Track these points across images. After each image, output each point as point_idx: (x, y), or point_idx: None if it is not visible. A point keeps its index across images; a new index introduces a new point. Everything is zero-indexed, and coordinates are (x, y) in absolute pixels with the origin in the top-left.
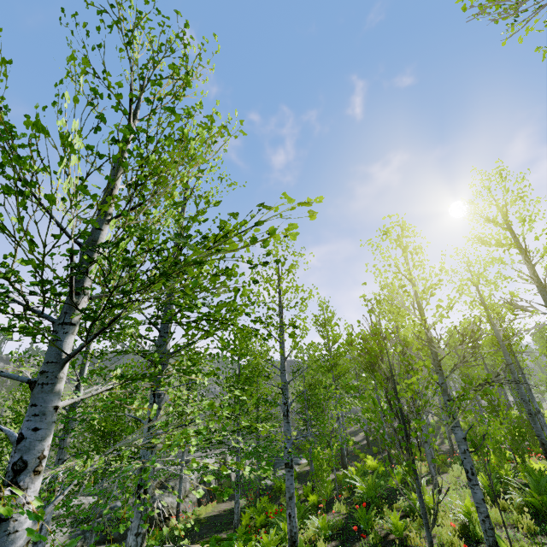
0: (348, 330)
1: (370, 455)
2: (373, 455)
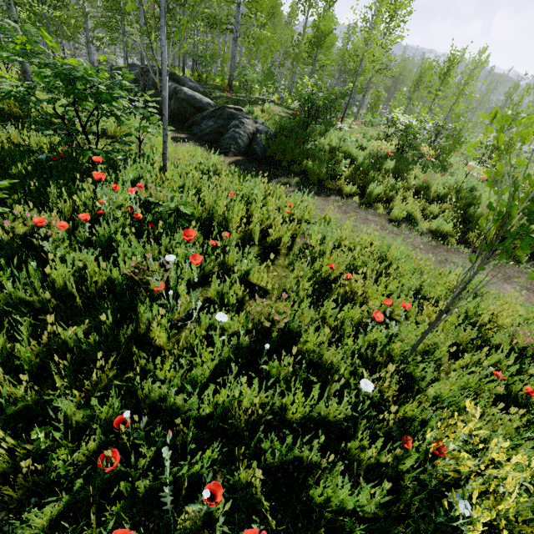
0: None
1: None
2: None
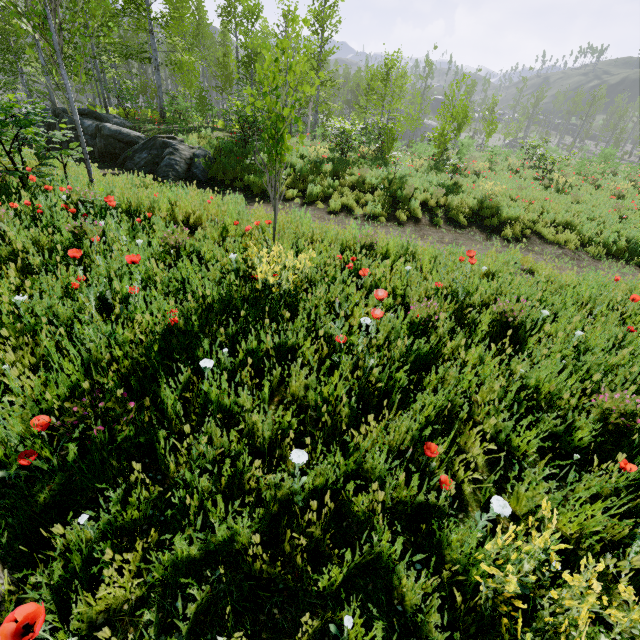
0: None
1: None
2: None
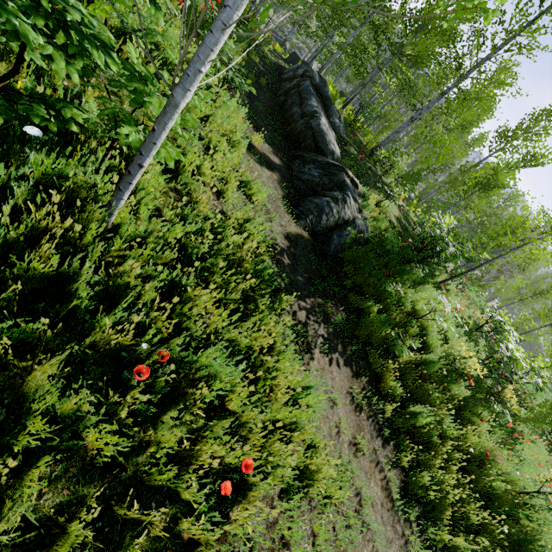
0: None
1: None
2: None
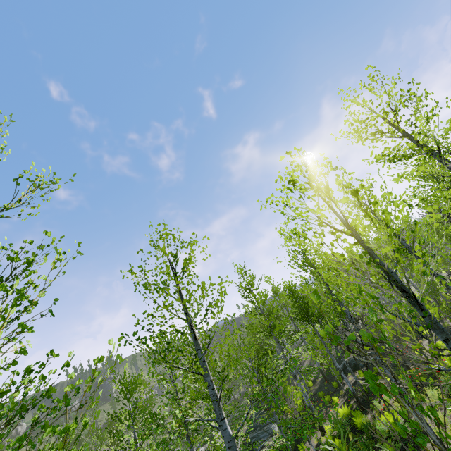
0: (269, 282)
1: (333, 392)
2: (336, 392)
